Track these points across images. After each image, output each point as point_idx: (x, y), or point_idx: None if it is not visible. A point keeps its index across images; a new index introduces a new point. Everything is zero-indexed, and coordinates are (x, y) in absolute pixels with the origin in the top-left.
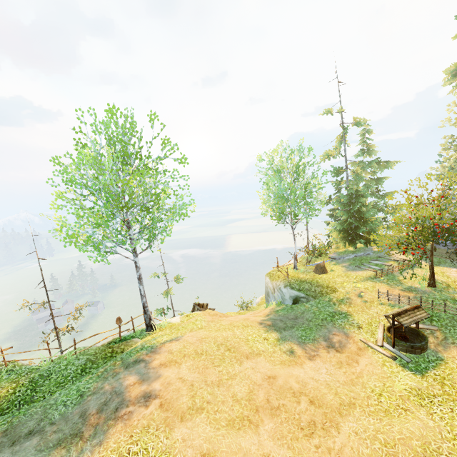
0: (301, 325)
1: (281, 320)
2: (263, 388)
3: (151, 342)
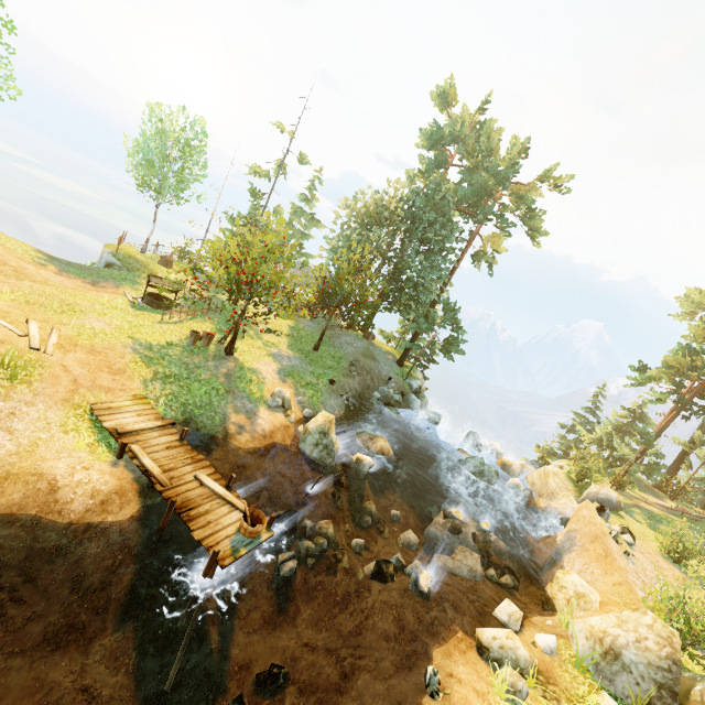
0: (85, 272)
1: (70, 262)
2: None
3: None
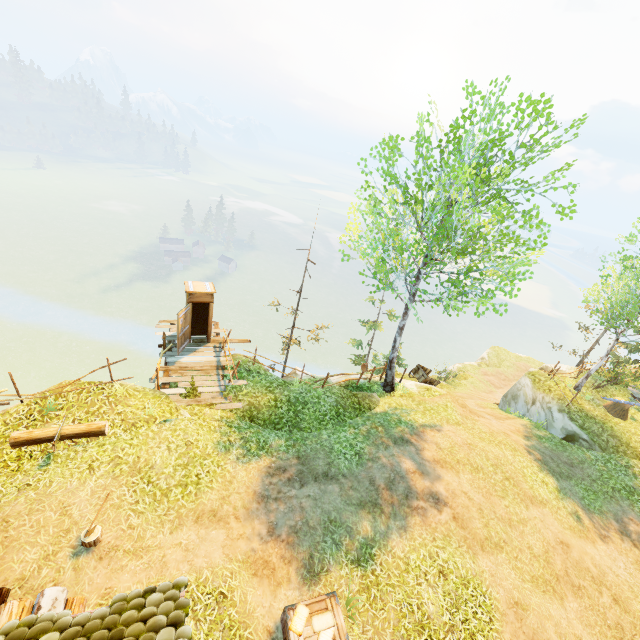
0: (581, 481)
1: (552, 458)
2: (559, 554)
3: (406, 416)
